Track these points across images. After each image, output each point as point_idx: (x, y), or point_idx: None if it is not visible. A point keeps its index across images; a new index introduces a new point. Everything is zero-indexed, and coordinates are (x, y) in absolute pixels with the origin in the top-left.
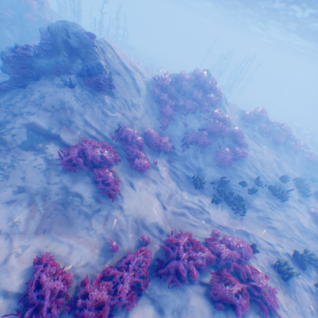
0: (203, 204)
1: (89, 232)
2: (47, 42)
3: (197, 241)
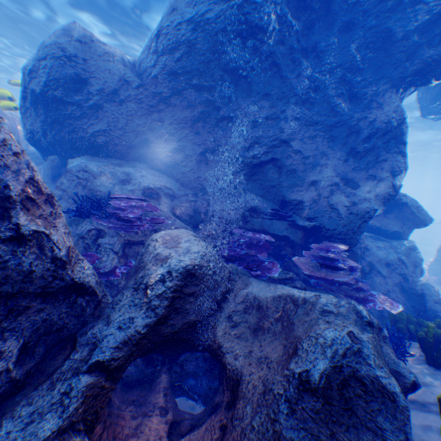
0: None
1: None
2: None
3: None
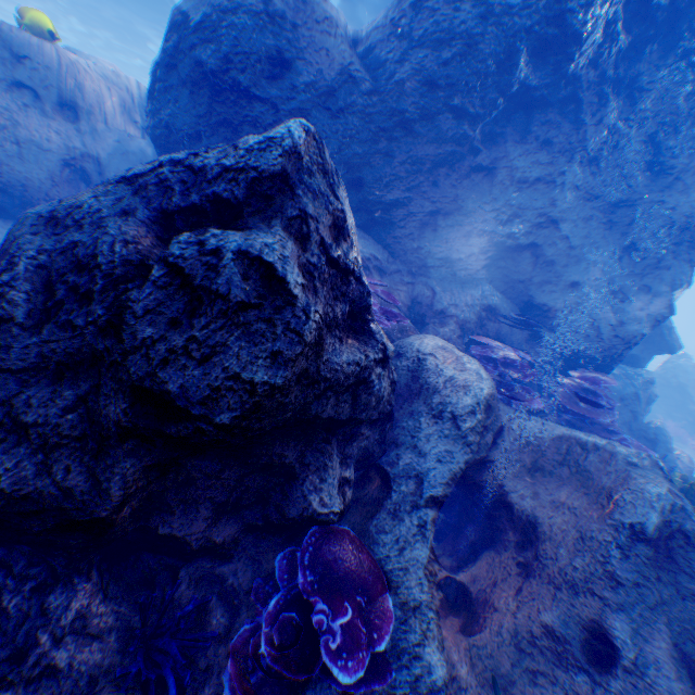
0: None
1: None
2: None
3: None
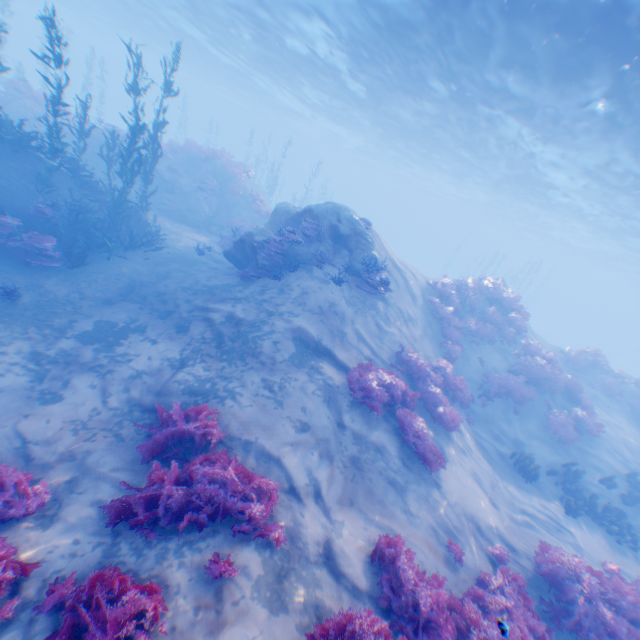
0: (551, 512)
1: (412, 519)
2: (311, 225)
3: (596, 573)
